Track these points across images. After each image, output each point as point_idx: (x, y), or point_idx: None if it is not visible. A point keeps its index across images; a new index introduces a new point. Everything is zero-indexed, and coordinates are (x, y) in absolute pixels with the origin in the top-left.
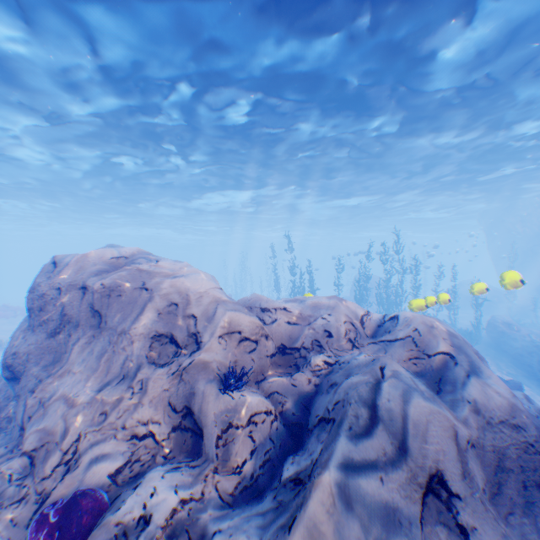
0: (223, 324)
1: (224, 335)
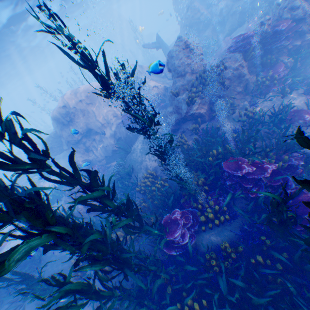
0: None
1: None
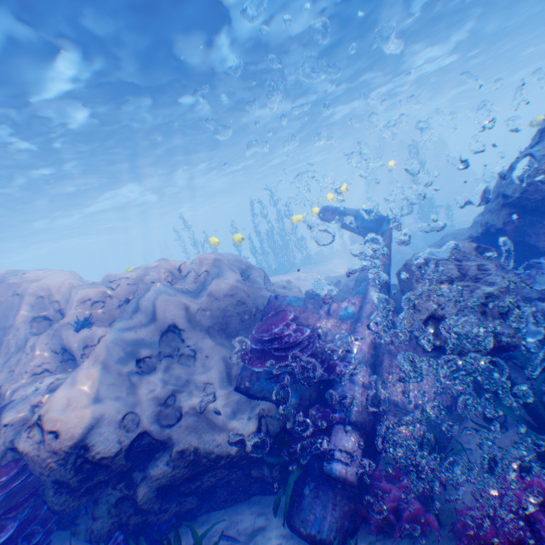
0: (78, 298)
1: (80, 304)
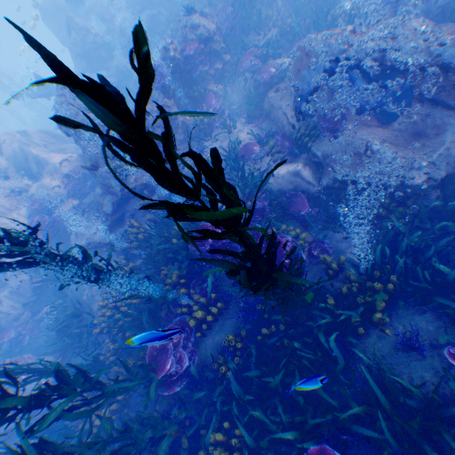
0: None
1: None
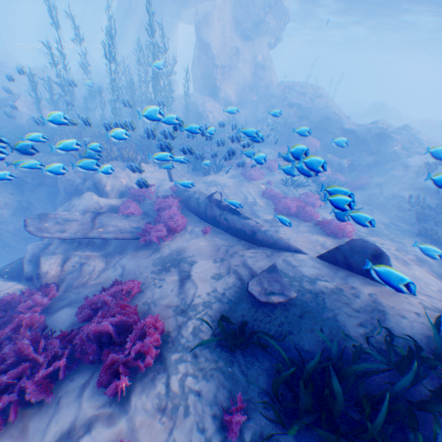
0: None
1: None
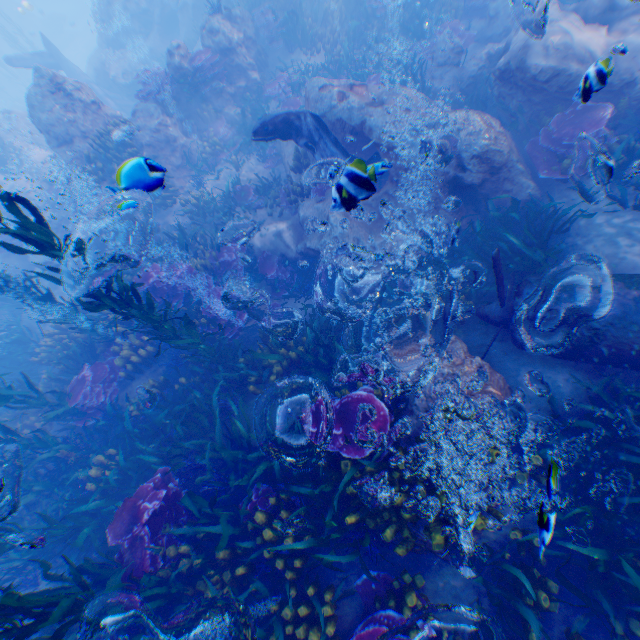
0: None
1: None
